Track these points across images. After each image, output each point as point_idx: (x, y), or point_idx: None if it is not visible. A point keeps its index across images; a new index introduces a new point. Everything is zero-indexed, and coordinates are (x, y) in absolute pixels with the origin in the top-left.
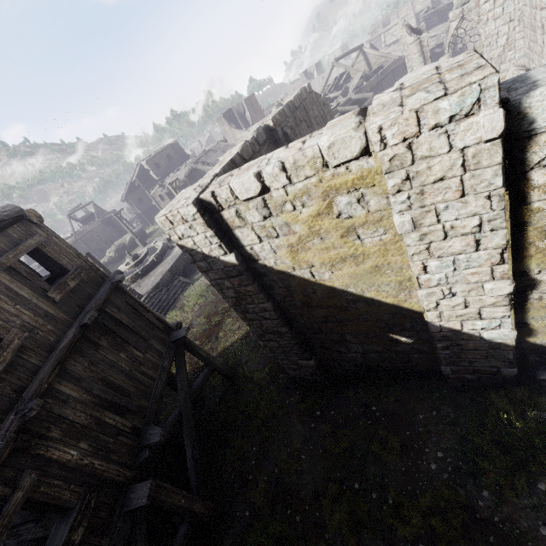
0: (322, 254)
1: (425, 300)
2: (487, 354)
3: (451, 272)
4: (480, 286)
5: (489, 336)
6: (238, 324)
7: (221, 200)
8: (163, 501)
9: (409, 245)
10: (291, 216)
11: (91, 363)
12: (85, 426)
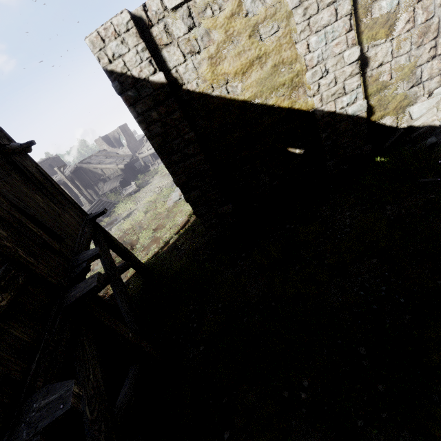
0: (236, 62)
1: (311, 82)
2: (353, 134)
3: (324, 46)
4: (342, 57)
5: (352, 111)
6: (144, 253)
7: (151, 14)
8: (107, 326)
9: (297, 22)
10: (211, 21)
11: (3, 180)
12: (1, 218)
